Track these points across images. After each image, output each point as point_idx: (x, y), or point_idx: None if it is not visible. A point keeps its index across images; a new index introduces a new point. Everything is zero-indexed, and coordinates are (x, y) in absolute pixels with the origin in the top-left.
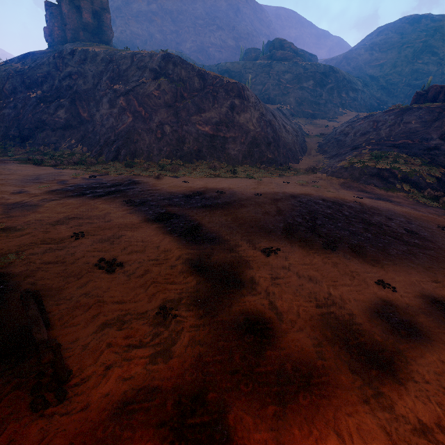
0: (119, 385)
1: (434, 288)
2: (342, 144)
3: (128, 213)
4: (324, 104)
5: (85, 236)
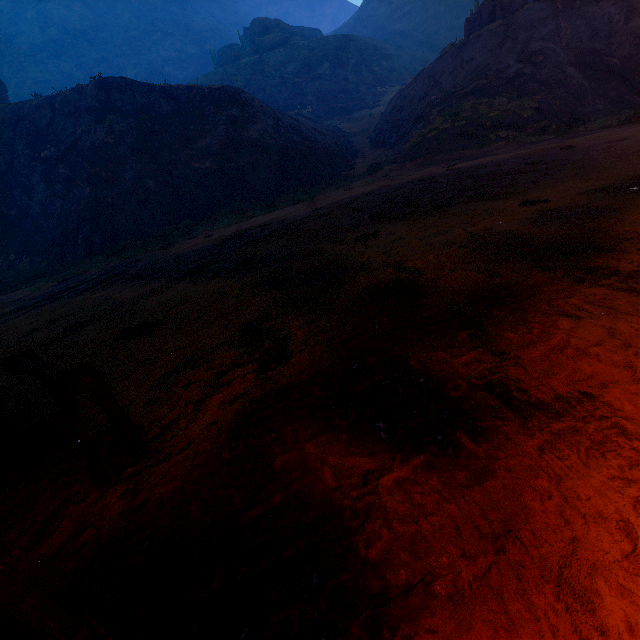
0: (227, 409)
1: (594, 184)
2: (400, 123)
3: (141, 286)
4: (355, 89)
5: (85, 325)
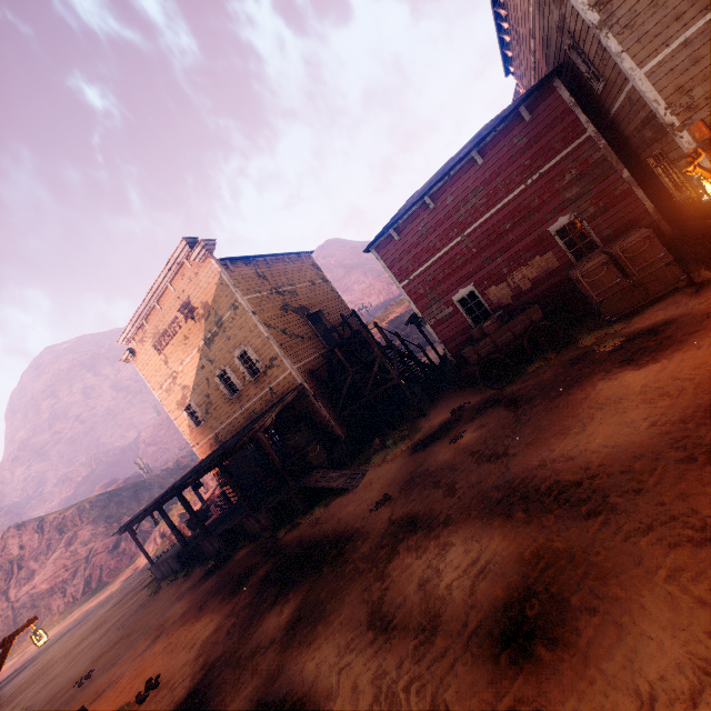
0: None
1: None
2: None
3: None
4: None
5: None
